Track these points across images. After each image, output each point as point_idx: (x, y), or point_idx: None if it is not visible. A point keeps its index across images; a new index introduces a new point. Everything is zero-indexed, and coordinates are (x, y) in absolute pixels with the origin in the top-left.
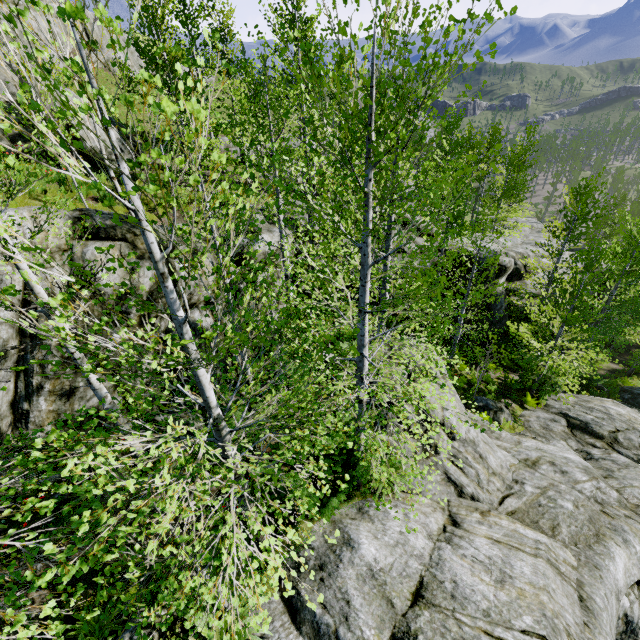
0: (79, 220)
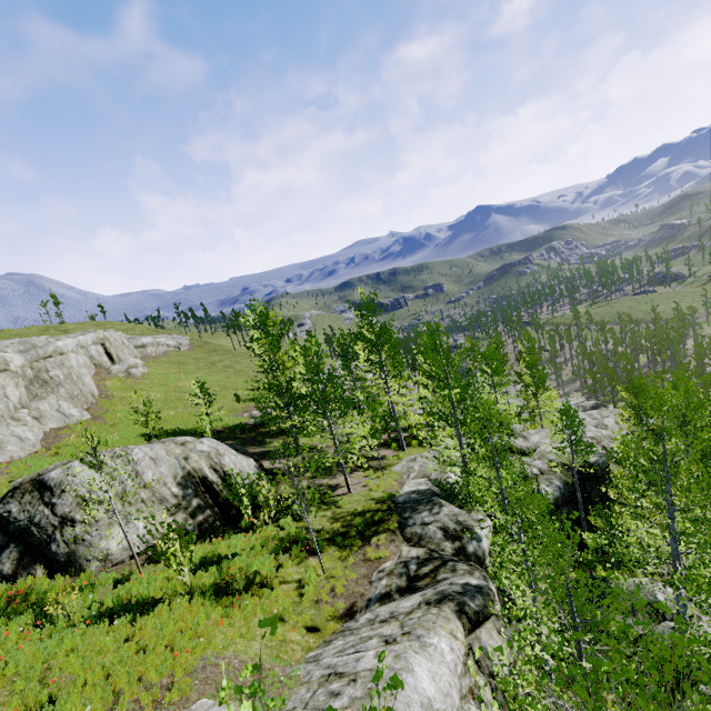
0: (461, 612)
